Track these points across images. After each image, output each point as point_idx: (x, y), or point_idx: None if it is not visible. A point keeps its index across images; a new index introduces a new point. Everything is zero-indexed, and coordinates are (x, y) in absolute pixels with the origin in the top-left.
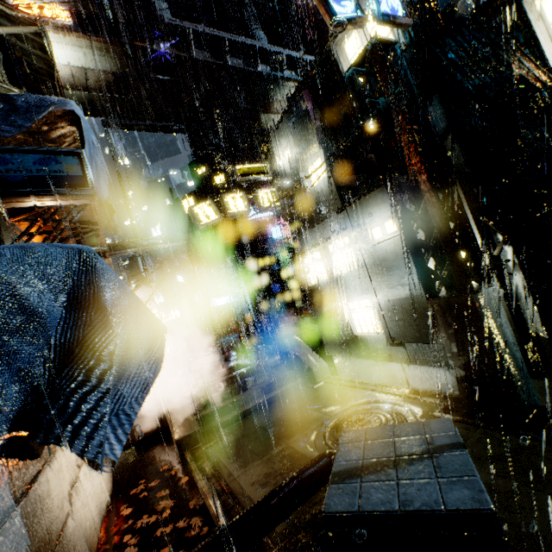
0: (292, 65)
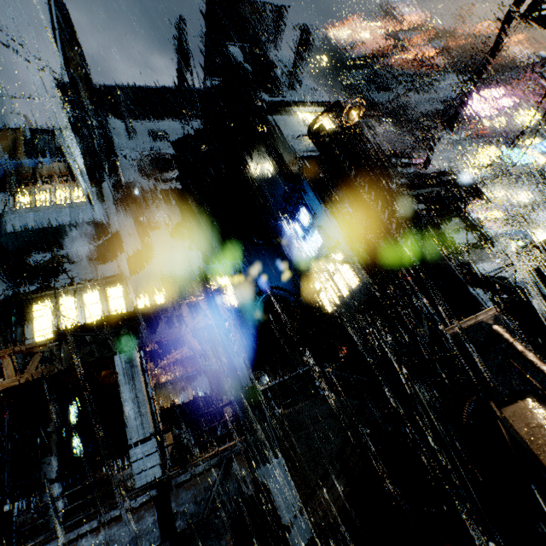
0: (472, 137)
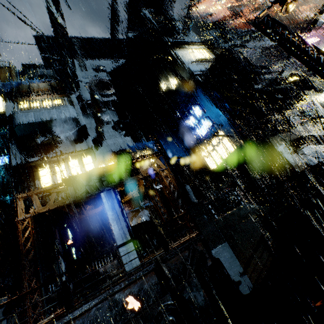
0: None
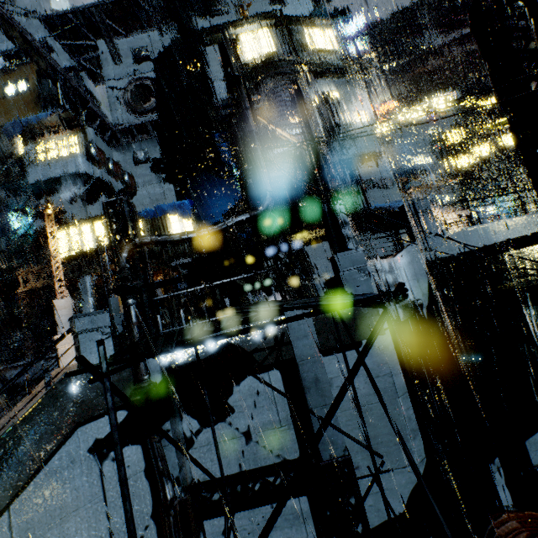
0: None
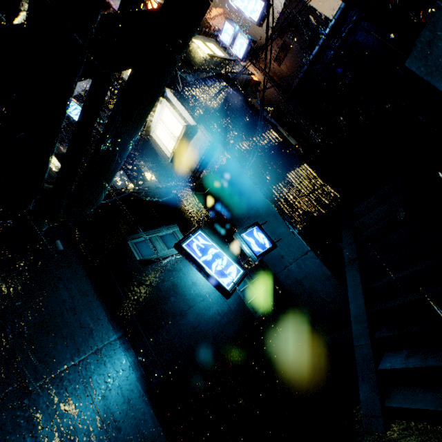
0: None
